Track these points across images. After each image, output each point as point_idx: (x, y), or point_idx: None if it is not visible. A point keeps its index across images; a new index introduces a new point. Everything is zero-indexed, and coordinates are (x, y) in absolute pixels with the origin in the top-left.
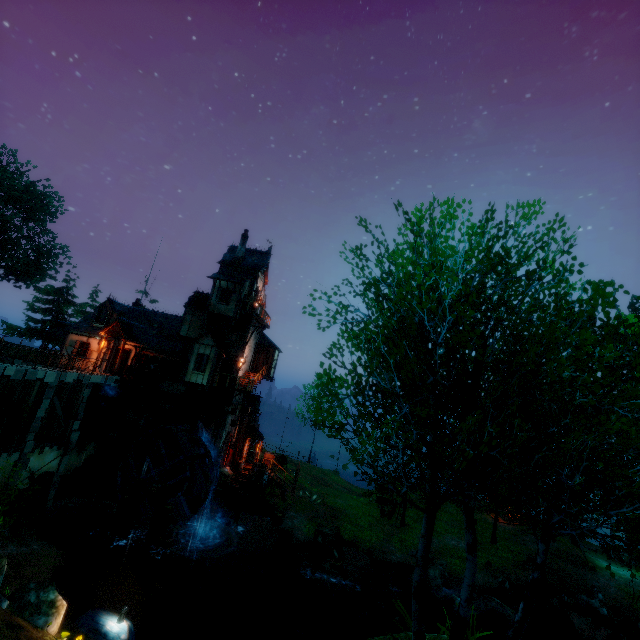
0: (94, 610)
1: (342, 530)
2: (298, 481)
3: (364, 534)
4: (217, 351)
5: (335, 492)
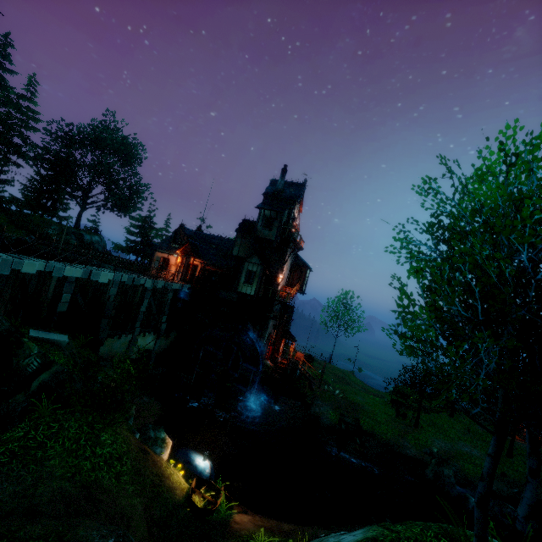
0: (186, 448)
1: (361, 422)
2: (323, 377)
3: (381, 428)
4: (262, 268)
5: (354, 390)
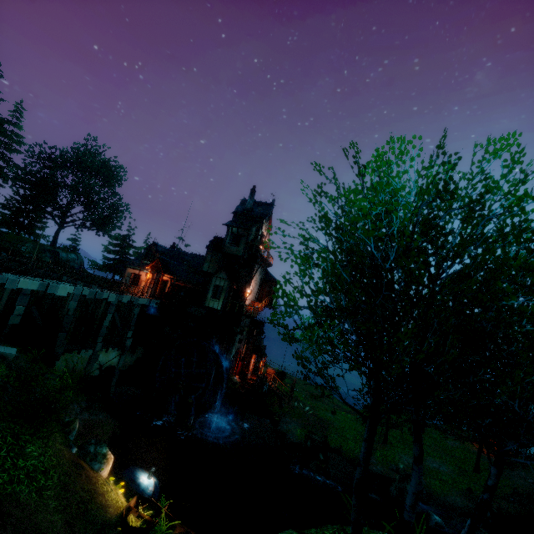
0: (134, 466)
1: (329, 439)
2: (294, 394)
3: (348, 445)
4: (229, 283)
5: (326, 407)
